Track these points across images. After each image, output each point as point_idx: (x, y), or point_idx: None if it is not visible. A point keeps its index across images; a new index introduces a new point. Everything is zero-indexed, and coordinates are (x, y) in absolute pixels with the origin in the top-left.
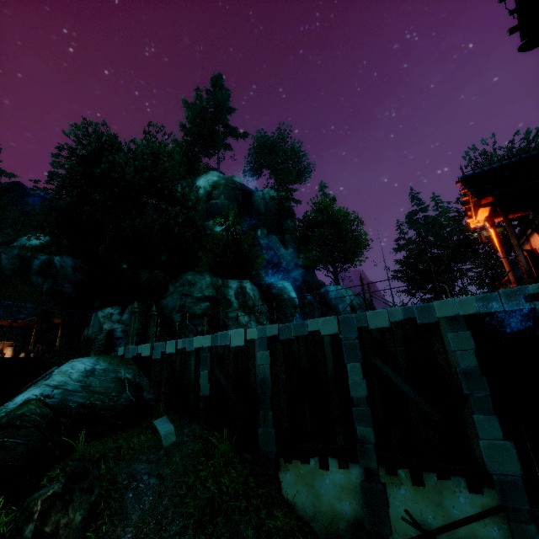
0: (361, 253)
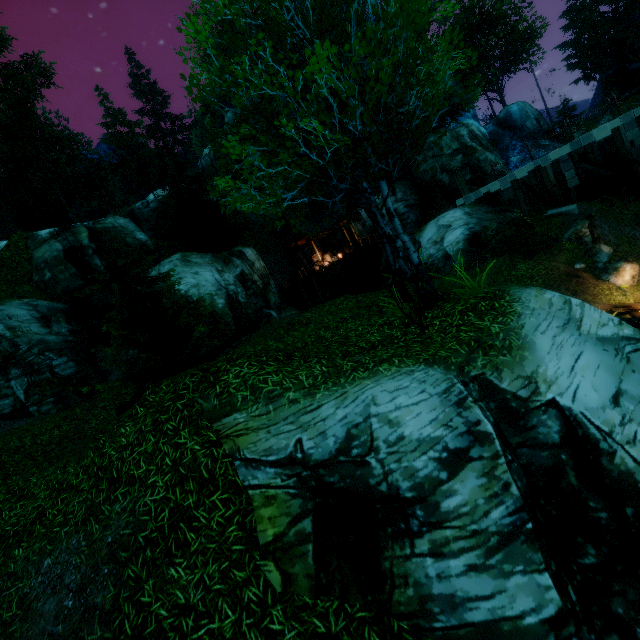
0: (539, 49)
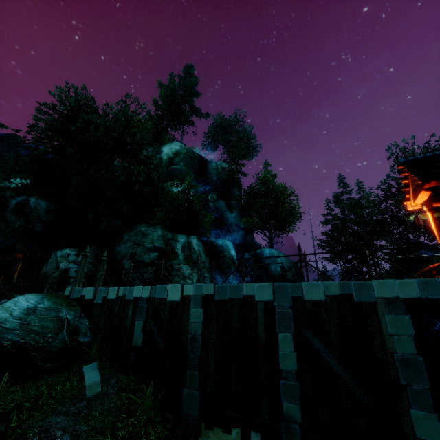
0: (294, 223)
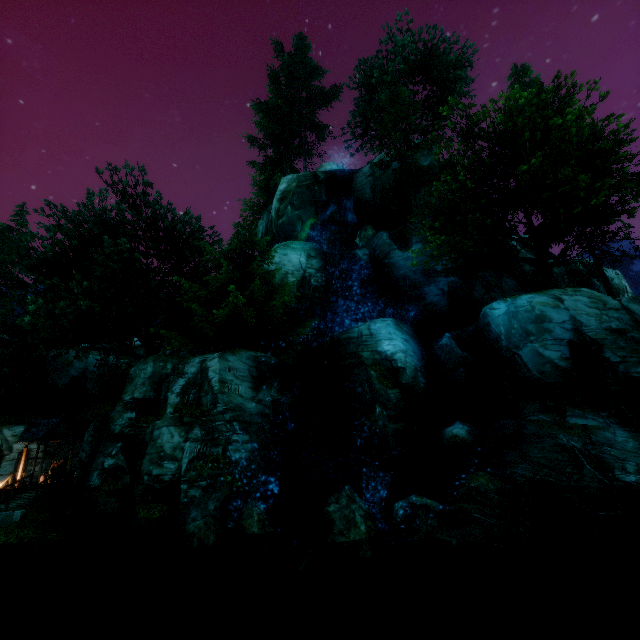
0: (578, 181)
